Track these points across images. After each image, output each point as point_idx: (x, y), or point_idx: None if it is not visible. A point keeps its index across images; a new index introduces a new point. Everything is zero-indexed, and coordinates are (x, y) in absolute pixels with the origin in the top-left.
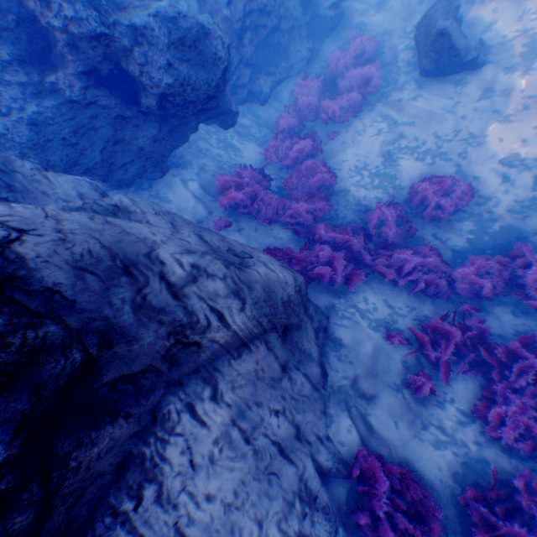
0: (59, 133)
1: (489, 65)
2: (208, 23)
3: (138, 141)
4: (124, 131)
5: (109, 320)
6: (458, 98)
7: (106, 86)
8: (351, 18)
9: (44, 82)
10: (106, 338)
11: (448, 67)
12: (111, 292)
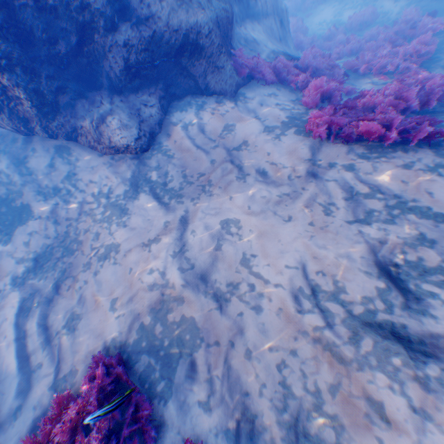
0: None
1: None
2: None
3: None
4: None
5: None
6: None
7: None
8: None
9: None
10: None
11: None
12: None
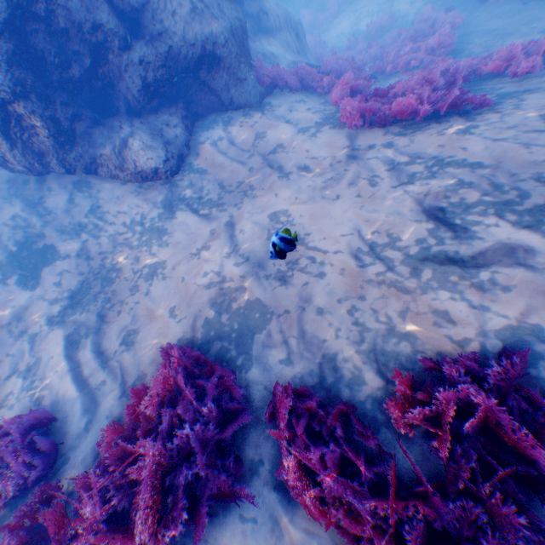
0: None
1: None
2: None
3: None
4: None
5: None
6: None
7: None
8: None
9: None
10: None
11: None
12: None
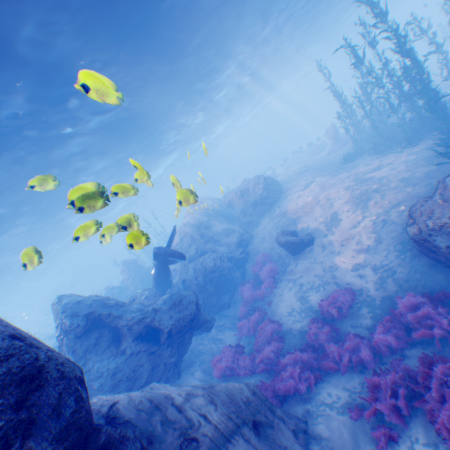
0: (123, 374)
1: (316, 237)
2: (184, 291)
3: (162, 360)
4: (155, 357)
5: (150, 431)
6: (313, 255)
7: (145, 339)
8: (252, 251)
9: (118, 351)
10: (149, 438)
11: (299, 247)
12: (150, 417)
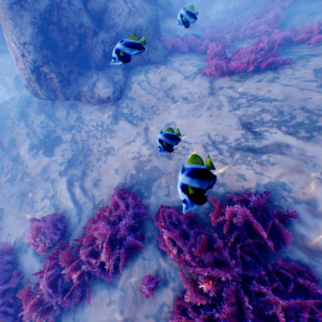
0: None
1: None
2: None
3: None
4: None
5: None
6: None
7: None
8: None
9: None
10: None
11: None
12: None
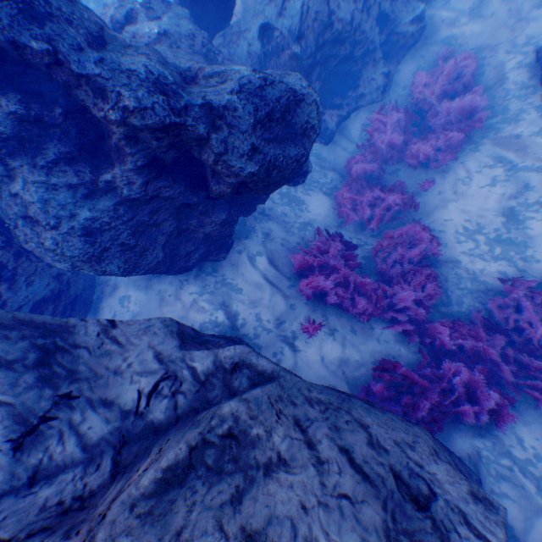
0: (116, 238)
1: None
2: (300, 86)
3: (203, 228)
4: (188, 219)
5: None
6: None
7: (168, 171)
8: (435, 31)
9: (98, 181)
10: None
11: None
12: None
